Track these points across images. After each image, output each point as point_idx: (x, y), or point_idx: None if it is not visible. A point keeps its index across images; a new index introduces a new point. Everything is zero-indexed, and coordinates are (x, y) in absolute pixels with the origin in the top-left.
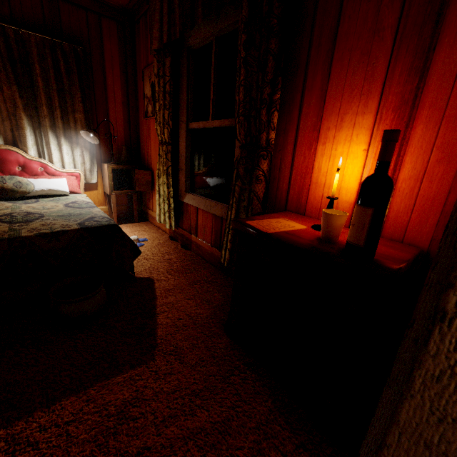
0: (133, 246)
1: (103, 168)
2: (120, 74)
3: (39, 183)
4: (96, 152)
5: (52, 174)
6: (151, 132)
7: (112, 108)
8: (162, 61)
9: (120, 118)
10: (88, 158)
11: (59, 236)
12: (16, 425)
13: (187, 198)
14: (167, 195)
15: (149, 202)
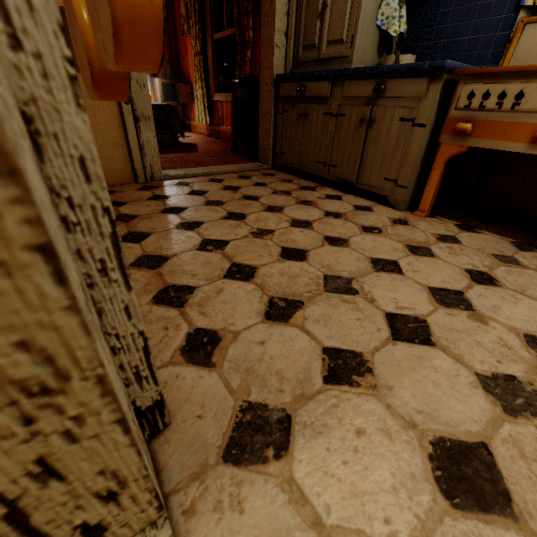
0: (183, 122)
1: (154, 83)
2: None
3: None
4: None
5: None
6: (188, 49)
7: None
8: None
9: None
10: None
11: None
12: None
13: (215, 96)
14: (202, 96)
15: (191, 114)
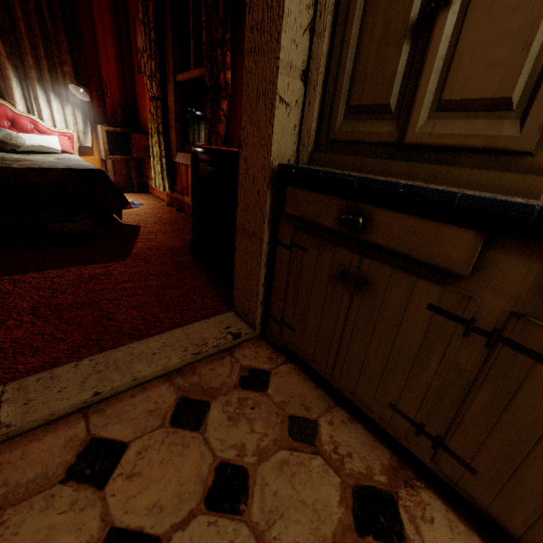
0: (120, 194)
1: (97, 130)
2: (111, 23)
3: (30, 139)
4: (89, 113)
5: (43, 133)
6: (146, 91)
7: (104, 63)
8: (145, 5)
9: (113, 75)
10: (80, 118)
11: (47, 172)
12: (16, 276)
13: (178, 157)
14: (159, 155)
15: (149, 171)
